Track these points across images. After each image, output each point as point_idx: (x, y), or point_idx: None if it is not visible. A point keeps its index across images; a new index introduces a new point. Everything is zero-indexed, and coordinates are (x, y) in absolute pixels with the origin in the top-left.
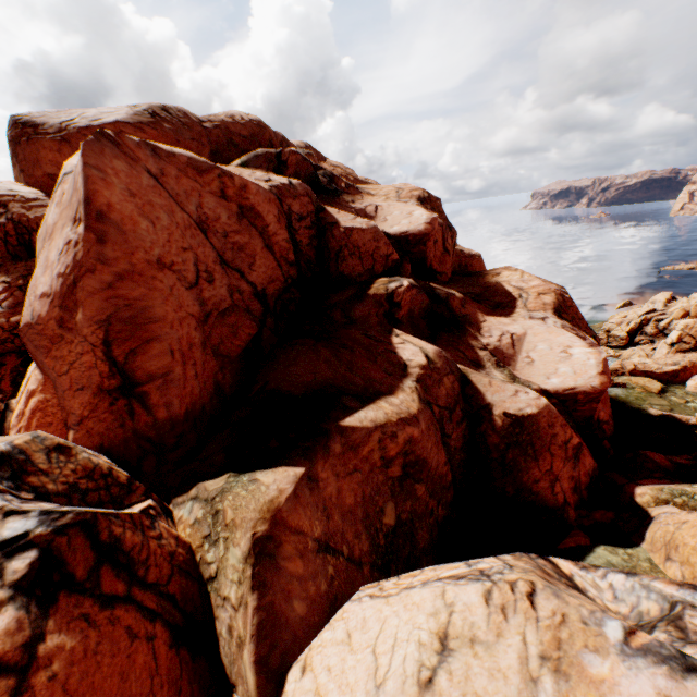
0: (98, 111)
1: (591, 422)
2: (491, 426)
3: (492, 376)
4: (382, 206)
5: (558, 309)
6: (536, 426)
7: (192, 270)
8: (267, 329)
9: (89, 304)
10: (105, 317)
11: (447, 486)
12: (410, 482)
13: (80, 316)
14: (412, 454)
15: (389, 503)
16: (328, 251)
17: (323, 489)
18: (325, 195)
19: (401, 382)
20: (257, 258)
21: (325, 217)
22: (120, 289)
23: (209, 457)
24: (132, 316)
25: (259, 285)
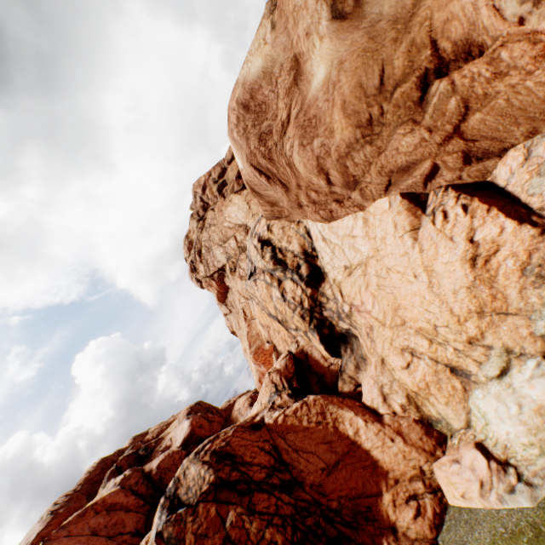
0: (26, 539)
1: None
2: None
3: None
4: (173, 435)
5: (251, 404)
6: None
7: None
8: None
9: None
10: None
11: None
12: None
13: None
14: None
15: None
16: (157, 481)
17: None
18: (146, 458)
19: None
20: (125, 519)
21: (147, 470)
22: None
23: None
24: None
25: (133, 529)
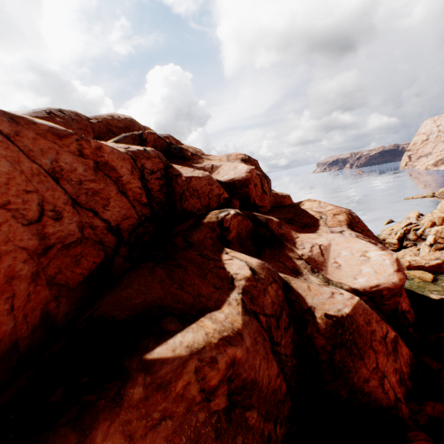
0: None
1: (397, 312)
2: (316, 328)
3: (310, 281)
4: (217, 165)
5: (350, 224)
6: (355, 324)
7: (34, 209)
8: (119, 257)
9: None
10: None
11: (282, 398)
12: (239, 412)
13: None
14: (237, 378)
15: None
16: (174, 194)
17: None
18: (175, 159)
19: (228, 295)
20: (111, 200)
21: (172, 171)
22: None
23: None
24: None
25: (113, 221)
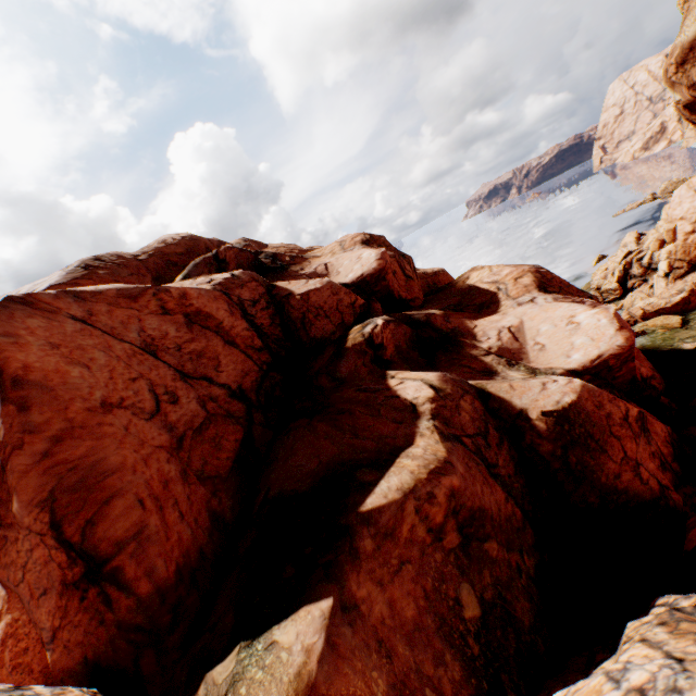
0: (33, 285)
1: (637, 383)
2: (536, 433)
3: (510, 378)
4: (331, 262)
5: (541, 286)
6: (584, 413)
7: (148, 398)
8: (257, 426)
9: (24, 486)
10: (46, 494)
11: (520, 526)
12: (476, 545)
13: (15, 505)
14: (462, 509)
15: (462, 587)
16: (293, 322)
17: (369, 613)
18: (273, 274)
19: (416, 426)
20: (221, 358)
21: (278, 292)
22: (59, 453)
23: (218, 622)
24: (79, 479)
25: (233, 384)
